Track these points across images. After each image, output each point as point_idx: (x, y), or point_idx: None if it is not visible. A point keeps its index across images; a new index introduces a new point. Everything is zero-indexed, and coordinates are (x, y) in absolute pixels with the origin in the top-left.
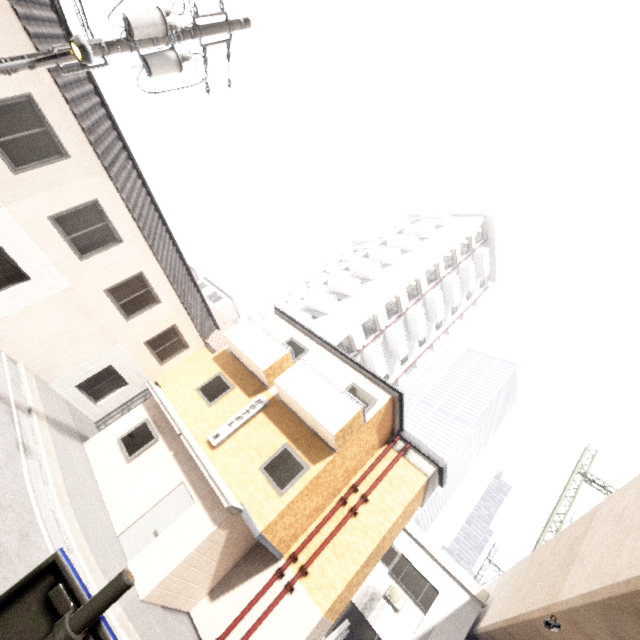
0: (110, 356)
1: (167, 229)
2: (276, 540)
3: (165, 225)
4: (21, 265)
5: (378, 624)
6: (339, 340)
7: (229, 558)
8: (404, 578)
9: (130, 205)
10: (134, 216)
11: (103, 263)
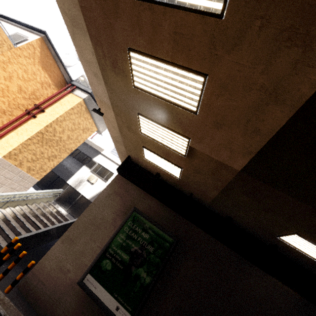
0: None
1: None
2: None
3: None
4: None
5: (82, 190)
6: (76, 77)
7: None
8: (98, 172)
9: None
10: None
11: None
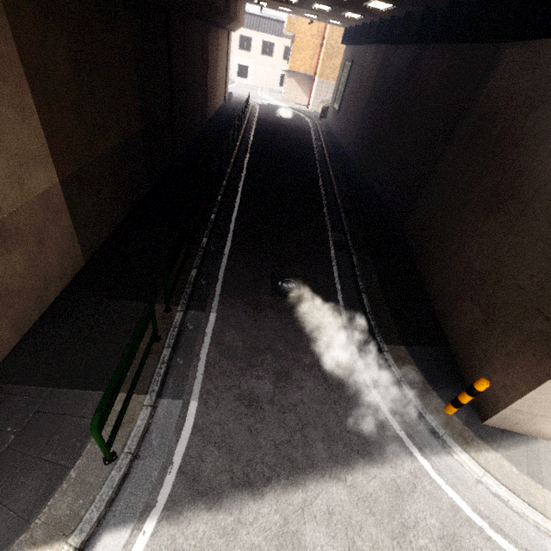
0: (278, 72)
1: (265, 18)
2: (302, 71)
3: (264, 18)
4: (245, 65)
5: None
6: None
7: (305, 87)
8: None
9: (245, 27)
10: (248, 28)
11: (254, 48)
